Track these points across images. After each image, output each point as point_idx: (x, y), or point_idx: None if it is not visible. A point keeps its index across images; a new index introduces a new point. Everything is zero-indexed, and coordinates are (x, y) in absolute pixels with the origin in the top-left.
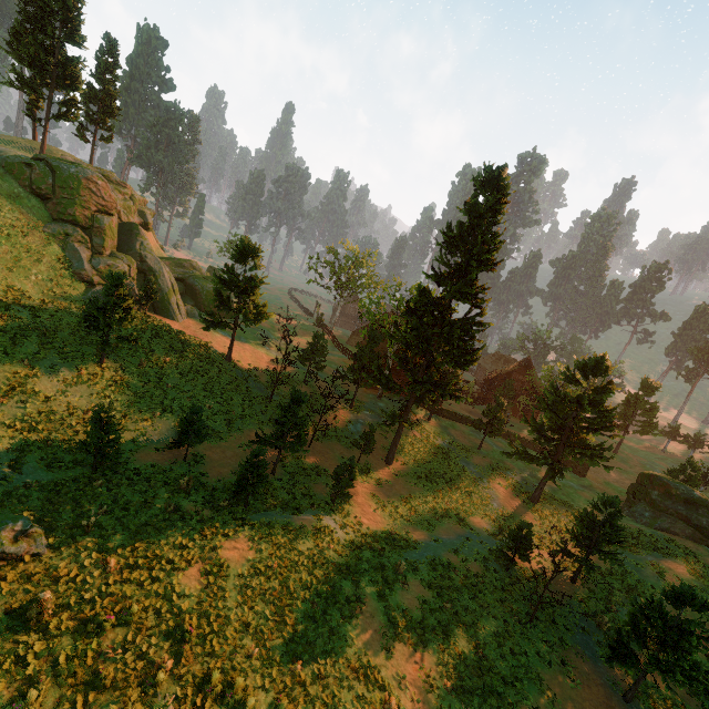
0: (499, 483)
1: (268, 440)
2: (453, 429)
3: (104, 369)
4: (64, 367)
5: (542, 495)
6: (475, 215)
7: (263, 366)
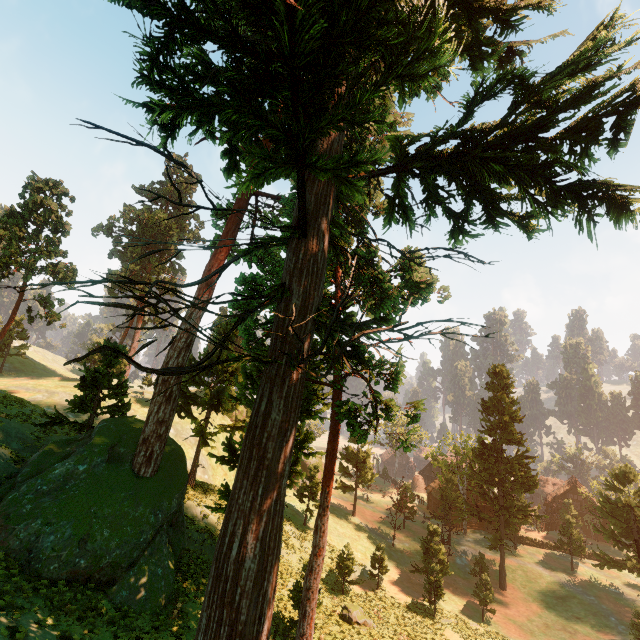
0: (606, 599)
1: (421, 568)
2: (540, 554)
3: (308, 529)
4: (294, 529)
5: None
6: (496, 391)
7: (369, 518)
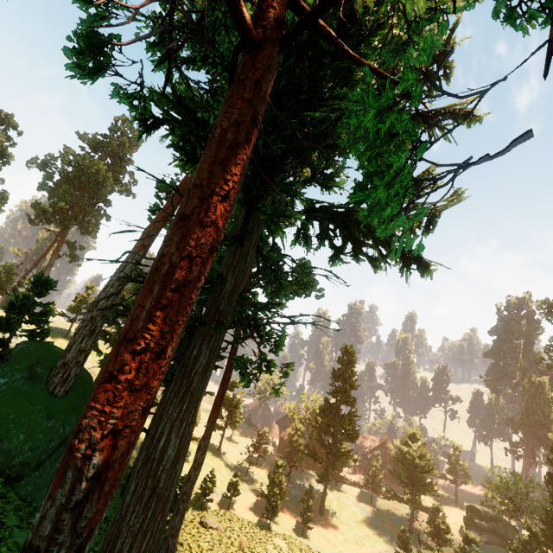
0: (388, 523)
1: (265, 494)
2: (352, 491)
3: None
4: None
5: (415, 529)
6: (344, 364)
7: (230, 454)
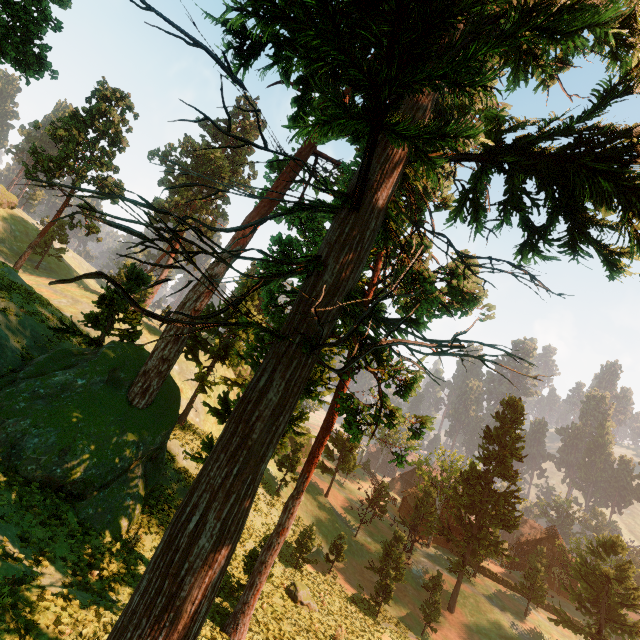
0: None
1: (376, 568)
2: (497, 590)
3: (279, 497)
4: (266, 493)
5: None
6: (504, 423)
7: (339, 503)
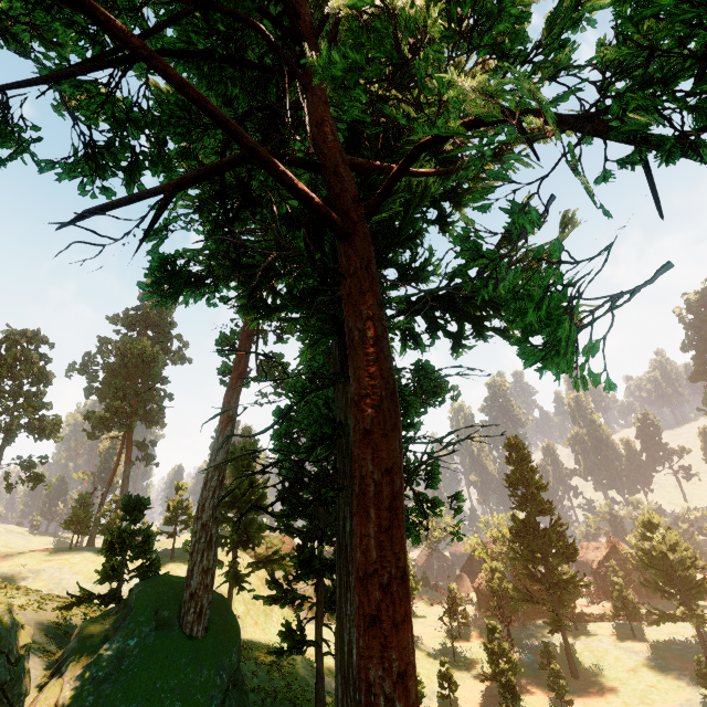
0: (672, 658)
1: (490, 675)
2: (601, 629)
3: None
4: None
5: None
6: (516, 463)
7: (421, 636)
